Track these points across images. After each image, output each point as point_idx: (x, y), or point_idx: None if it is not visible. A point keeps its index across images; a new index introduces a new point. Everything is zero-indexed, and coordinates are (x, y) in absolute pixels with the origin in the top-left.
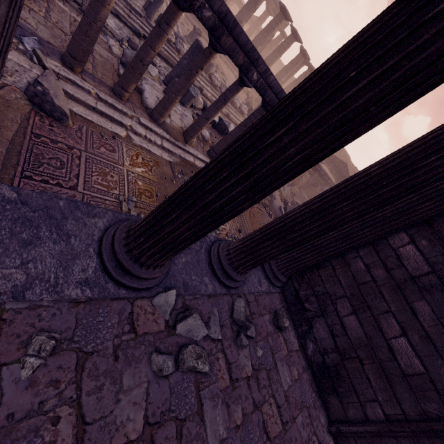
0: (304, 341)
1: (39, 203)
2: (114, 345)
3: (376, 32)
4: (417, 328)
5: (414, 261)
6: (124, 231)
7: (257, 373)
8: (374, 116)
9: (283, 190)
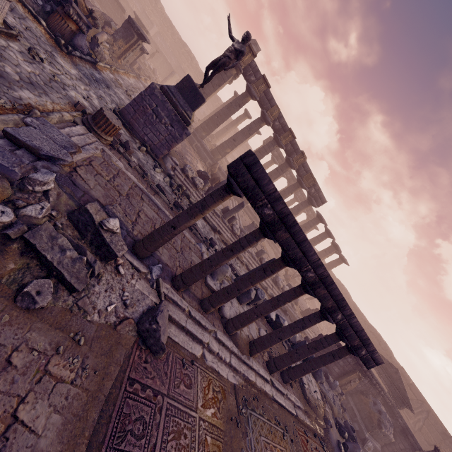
0: None
1: None
2: None
3: None
4: None
5: None
6: None
7: None
8: None
9: (333, 403)
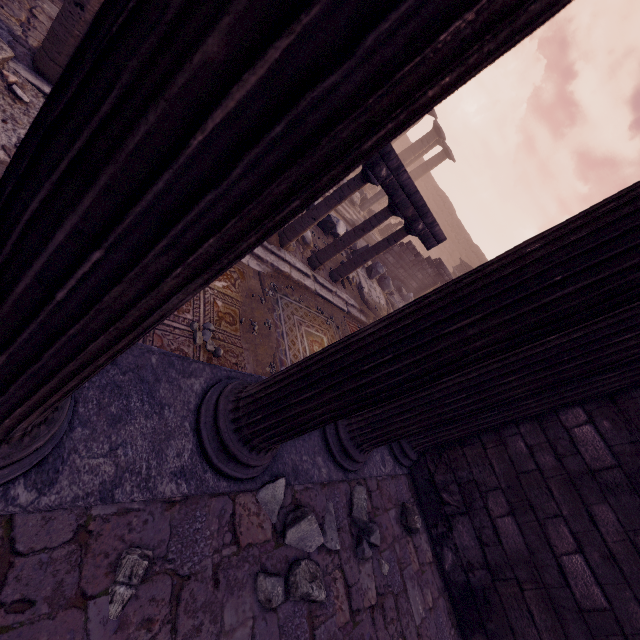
0: (440, 549)
1: (129, 361)
2: (214, 563)
3: (585, 238)
4: (598, 543)
5: (593, 448)
6: (231, 399)
7: (383, 600)
8: (578, 321)
9: None
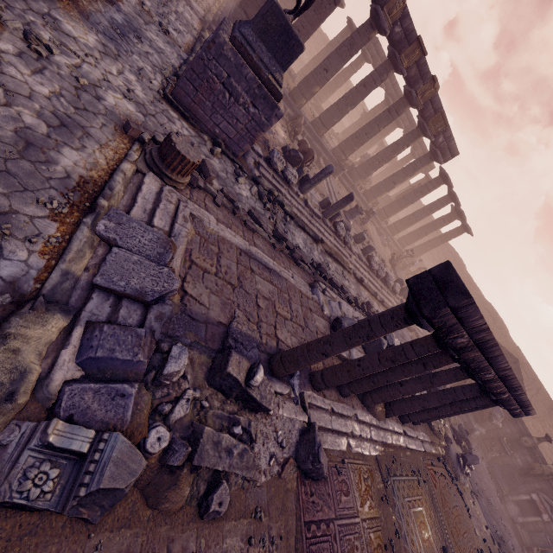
0: None
1: None
2: None
3: None
4: None
5: None
6: None
7: None
8: None
9: None
